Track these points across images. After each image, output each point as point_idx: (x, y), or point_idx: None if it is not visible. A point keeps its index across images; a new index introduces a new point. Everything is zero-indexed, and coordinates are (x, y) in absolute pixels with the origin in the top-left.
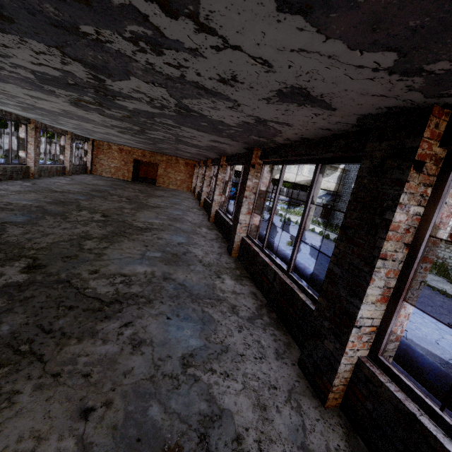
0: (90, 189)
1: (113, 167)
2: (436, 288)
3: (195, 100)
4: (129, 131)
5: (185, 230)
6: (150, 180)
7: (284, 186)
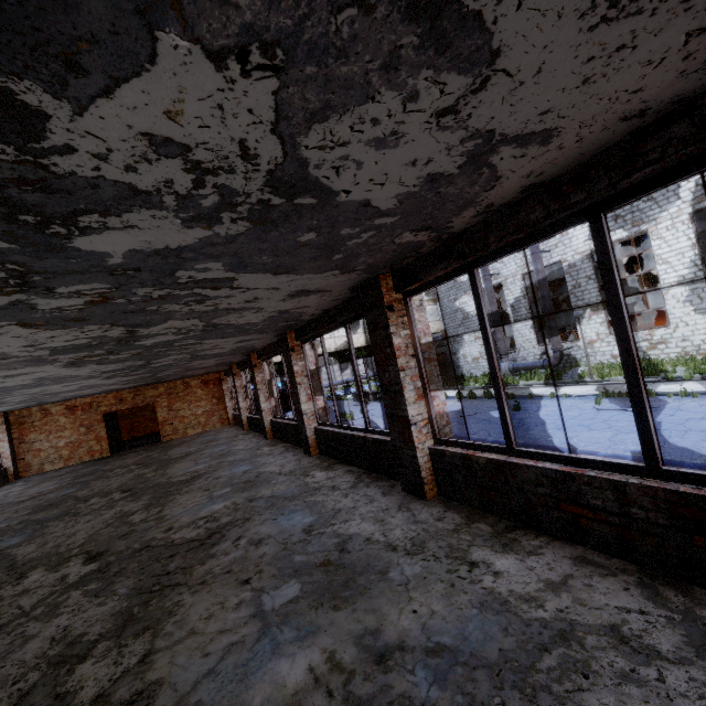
0: (27, 511)
1: (64, 446)
2: (669, 392)
3: (348, 118)
4: (95, 352)
5: (288, 495)
6: (144, 439)
7: (358, 358)
